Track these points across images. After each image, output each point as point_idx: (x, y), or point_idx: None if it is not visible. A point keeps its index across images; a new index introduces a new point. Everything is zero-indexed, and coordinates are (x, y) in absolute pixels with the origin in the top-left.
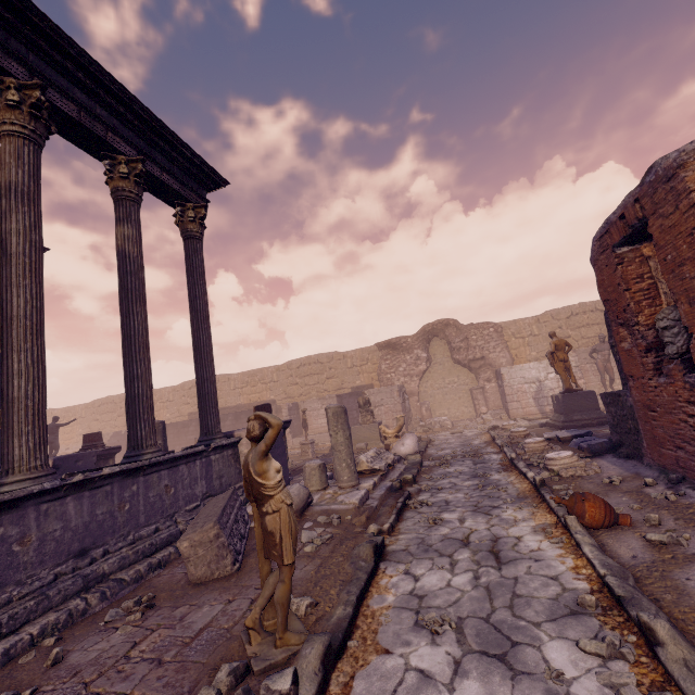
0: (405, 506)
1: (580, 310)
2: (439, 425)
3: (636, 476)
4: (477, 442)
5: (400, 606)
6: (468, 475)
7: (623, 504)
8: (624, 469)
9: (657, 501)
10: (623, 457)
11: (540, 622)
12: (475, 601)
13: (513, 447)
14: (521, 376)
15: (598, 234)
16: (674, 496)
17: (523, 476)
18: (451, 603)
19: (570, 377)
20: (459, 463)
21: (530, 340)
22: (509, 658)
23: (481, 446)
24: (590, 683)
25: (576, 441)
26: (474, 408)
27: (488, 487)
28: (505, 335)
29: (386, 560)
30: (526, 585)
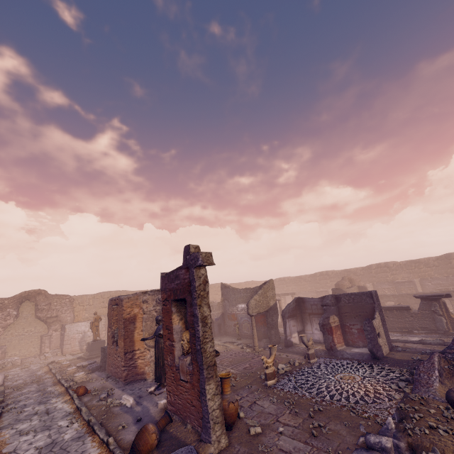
0: (2, 412)
1: (114, 294)
2: (11, 363)
3: (101, 377)
4: (40, 373)
5: (13, 435)
6: (35, 391)
7: (92, 387)
8: (99, 376)
9: (101, 384)
10: (101, 371)
11: (59, 420)
12: (40, 424)
13: (61, 373)
14: (76, 329)
15: (111, 299)
16: (105, 382)
17: (63, 385)
18: (32, 427)
19: (98, 334)
20: (30, 386)
21: (87, 307)
22: (50, 428)
23: (43, 375)
24: (67, 423)
25: (89, 366)
26: (40, 348)
27: (46, 394)
28: (75, 303)
29: (0, 429)
30: (56, 415)
